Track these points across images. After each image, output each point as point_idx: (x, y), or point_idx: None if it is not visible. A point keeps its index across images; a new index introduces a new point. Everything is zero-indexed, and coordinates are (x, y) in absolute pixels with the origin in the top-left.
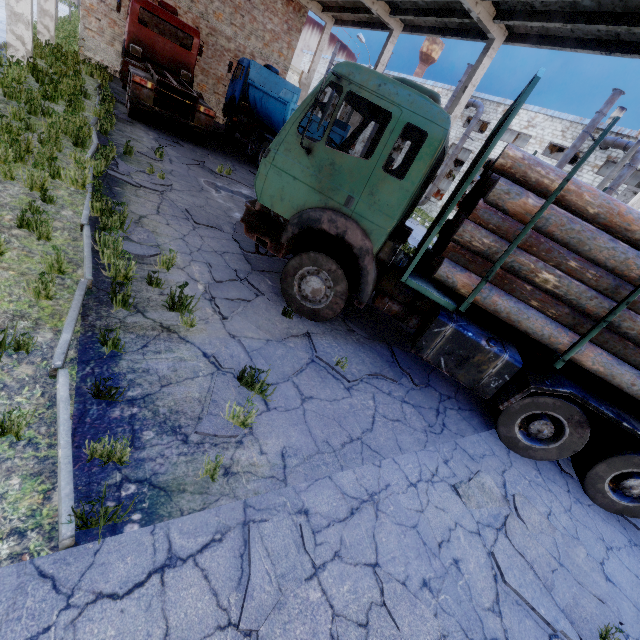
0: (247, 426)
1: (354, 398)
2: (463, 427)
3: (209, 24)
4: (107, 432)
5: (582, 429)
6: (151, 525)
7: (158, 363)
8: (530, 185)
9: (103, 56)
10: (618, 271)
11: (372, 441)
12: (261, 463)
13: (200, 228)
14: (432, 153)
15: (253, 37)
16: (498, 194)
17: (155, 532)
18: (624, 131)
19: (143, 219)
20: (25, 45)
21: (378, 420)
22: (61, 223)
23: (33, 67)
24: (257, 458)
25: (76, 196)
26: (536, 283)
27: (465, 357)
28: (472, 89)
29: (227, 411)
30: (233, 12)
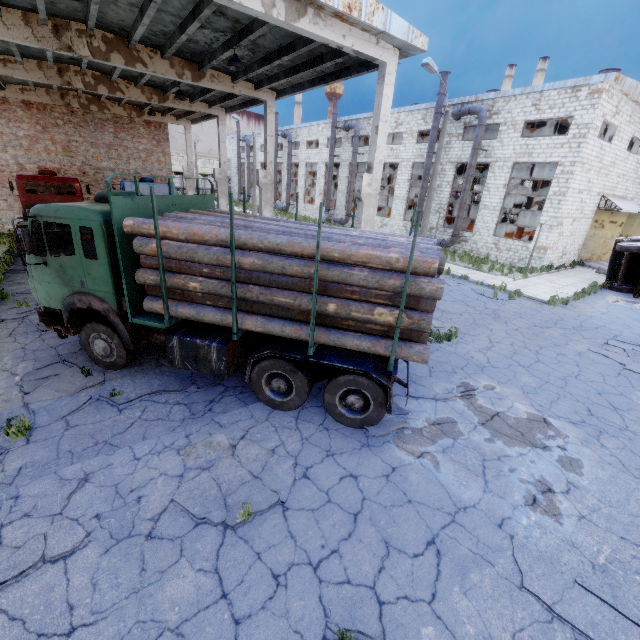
0: None
1: (122, 415)
2: (232, 406)
3: (92, 166)
4: None
5: (297, 374)
6: None
7: None
8: (149, 236)
9: None
10: (222, 265)
11: (117, 440)
12: None
13: (47, 333)
14: (102, 238)
15: (132, 160)
16: (137, 248)
17: None
18: (465, 100)
19: None
20: None
21: (136, 424)
22: None
23: None
24: None
25: None
26: (193, 291)
27: (196, 356)
28: (272, 139)
29: None
30: (108, 150)
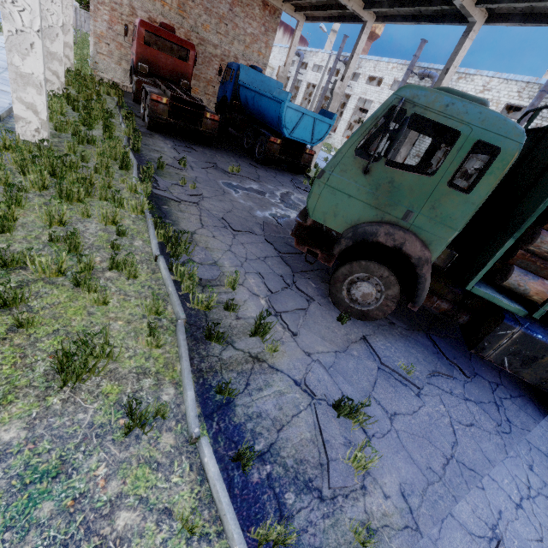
0: (367, 469)
1: (427, 405)
2: (524, 419)
3: (198, 35)
4: (256, 503)
5: None
6: None
7: (264, 403)
8: None
9: (113, 74)
10: None
11: (463, 457)
12: (390, 510)
13: (238, 235)
14: (504, 167)
15: (236, 41)
16: None
17: None
18: None
19: (194, 236)
20: (59, 78)
21: (457, 428)
22: (137, 256)
23: (68, 97)
24: (385, 505)
25: (138, 223)
26: None
27: (532, 357)
28: (453, 70)
29: (347, 456)
30: (218, 22)
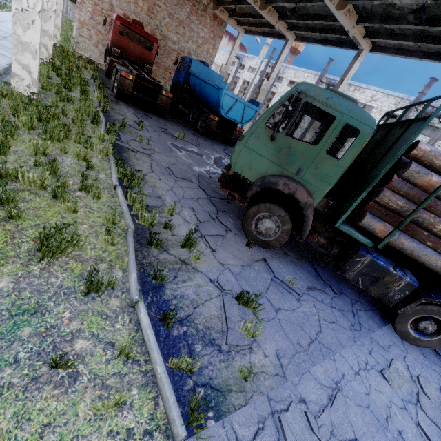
0: (254, 336)
1: (304, 307)
2: (371, 324)
3: (162, 33)
4: (174, 347)
5: None
6: (220, 420)
7: (187, 290)
8: (434, 168)
9: (90, 54)
10: None
11: (324, 340)
12: (267, 364)
13: (179, 181)
14: (362, 143)
15: (190, 41)
16: (411, 173)
17: (224, 425)
18: (438, 105)
19: (145, 177)
20: (48, 50)
21: (322, 323)
22: (101, 184)
23: (54, 65)
24: (264, 360)
25: (103, 162)
26: (433, 231)
27: (377, 278)
28: (346, 81)
29: (241, 326)
30: (178, 25)
